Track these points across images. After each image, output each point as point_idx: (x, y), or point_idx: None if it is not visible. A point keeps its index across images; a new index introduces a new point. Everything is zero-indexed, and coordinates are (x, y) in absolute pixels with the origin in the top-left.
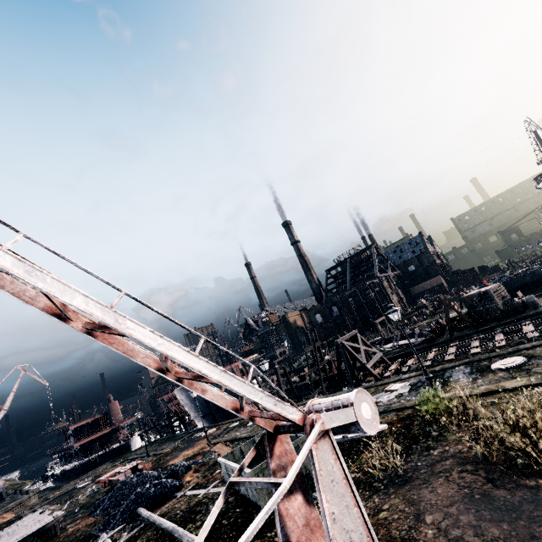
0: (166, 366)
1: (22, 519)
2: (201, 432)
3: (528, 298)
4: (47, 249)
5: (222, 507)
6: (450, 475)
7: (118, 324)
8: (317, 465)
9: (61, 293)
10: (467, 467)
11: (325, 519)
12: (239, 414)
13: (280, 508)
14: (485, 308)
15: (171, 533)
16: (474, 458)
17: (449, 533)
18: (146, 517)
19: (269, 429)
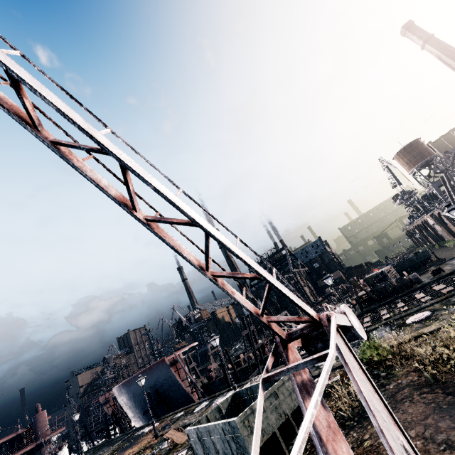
0: (208, 262)
1: None
2: (142, 429)
3: (412, 275)
4: (126, 144)
5: None
6: (412, 398)
7: (184, 208)
8: (341, 350)
9: (143, 174)
10: (424, 390)
11: (362, 395)
12: (260, 318)
13: (307, 407)
14: (383, 286)
15: None
16: (426, 382)
17: (435, 439)
18: None
19: (283, 336)
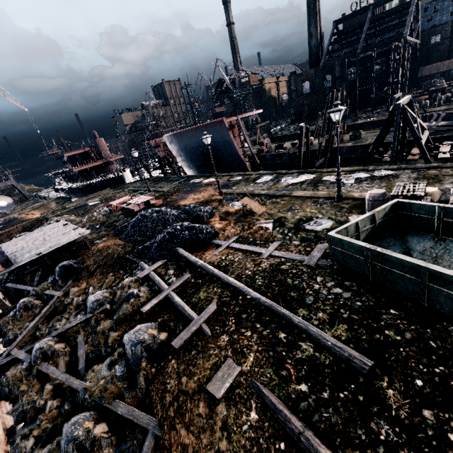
0: None
1: (48, 226)
2: (197, 179)
3: None
4: None
5: (349, 299)
6: None
7: None
8: None
9: None
10: None
11: None
12: None
13: None
14: None
15: (268, 310)
16: None
17: None
18: (198, 266)
19: None
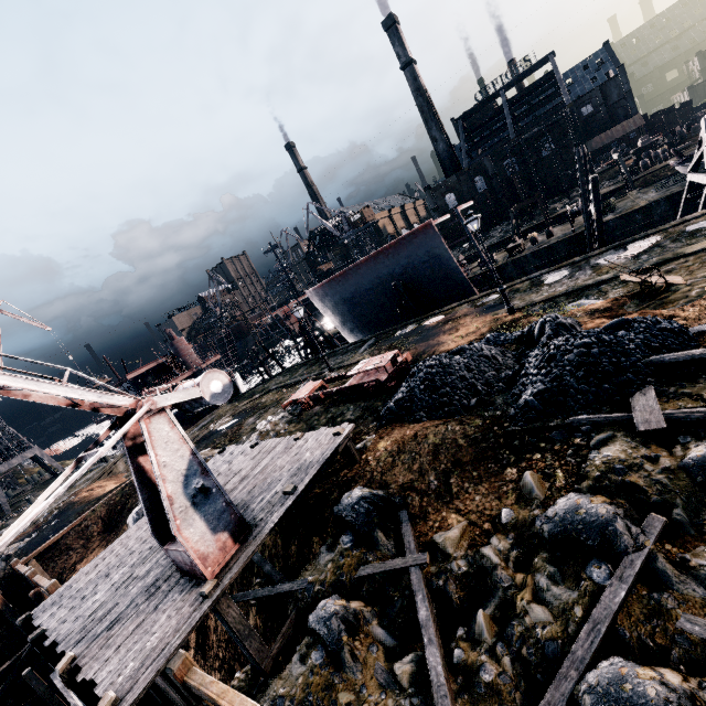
0: None
1: (209, 464)
2: (401, 330)
3: None
4: None
5: None
6: None
7: None
8: None
9: None
10: None
11: None
12: None
13: None
14: None
15: None
16: None
17: None
18: None
19: None
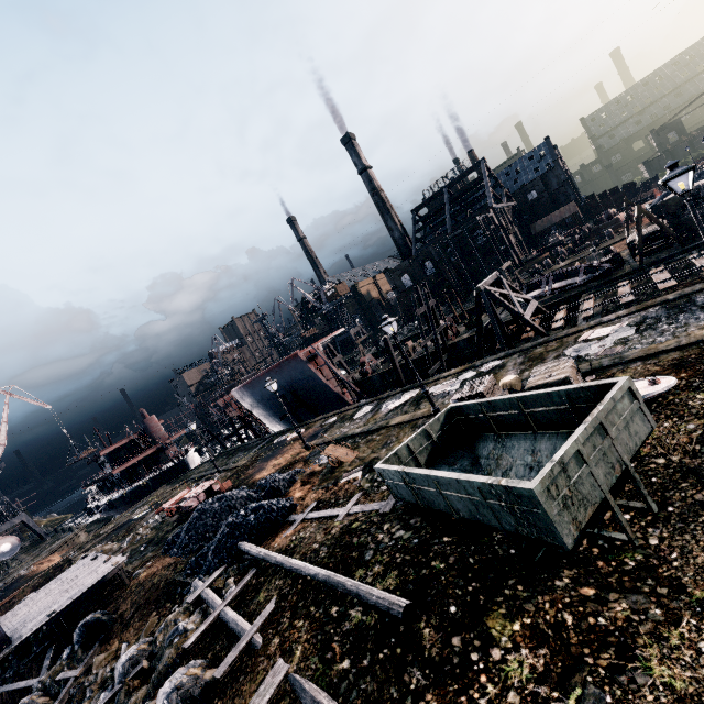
0: None
1: (70, 568)
2: (283, 436)
3: None
4: None
5: (409, 538)
6: None
7: None
8: None
9: None
10: None
11: None
12: None
13: None
14: (701, 213)
15: (326, 585)
16: None
17: None
18: (261, 558)
19: None
